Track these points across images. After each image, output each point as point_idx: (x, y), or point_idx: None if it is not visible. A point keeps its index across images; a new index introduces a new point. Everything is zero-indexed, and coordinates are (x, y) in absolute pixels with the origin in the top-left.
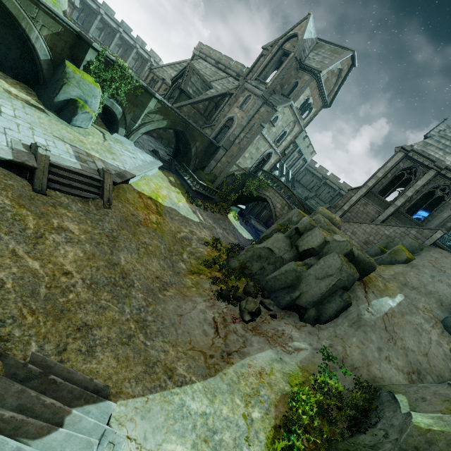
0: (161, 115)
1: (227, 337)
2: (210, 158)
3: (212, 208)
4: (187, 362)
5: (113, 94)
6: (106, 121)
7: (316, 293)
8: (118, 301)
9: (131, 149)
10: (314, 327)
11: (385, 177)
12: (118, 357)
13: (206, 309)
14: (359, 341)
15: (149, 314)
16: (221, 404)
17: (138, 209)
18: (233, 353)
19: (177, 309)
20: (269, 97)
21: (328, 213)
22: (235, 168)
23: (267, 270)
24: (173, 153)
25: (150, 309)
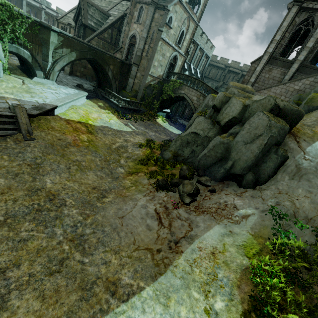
0: (67, 48)
1: (172, 224)
2: (127, 78)
3: (141, 118)
4: (132, 267)
5: (13, 39)
6: (25, 70)
7: (249, 157)
8: (46, 227)
9: (53, 87)
10: (255, 190)
11: (283, 38)
12: (44, 294)
13: (147, 203)
14: (305, 191)
15: (88, 227)
16: (177, 305)
17: (66, 133)
18: (180, 240)
19: (118, 212)
20: (159, 1)
21: (239, 85)
22: (150, 78)
23: (197, 152)
24: (96, 84)
25: (88, 221)
